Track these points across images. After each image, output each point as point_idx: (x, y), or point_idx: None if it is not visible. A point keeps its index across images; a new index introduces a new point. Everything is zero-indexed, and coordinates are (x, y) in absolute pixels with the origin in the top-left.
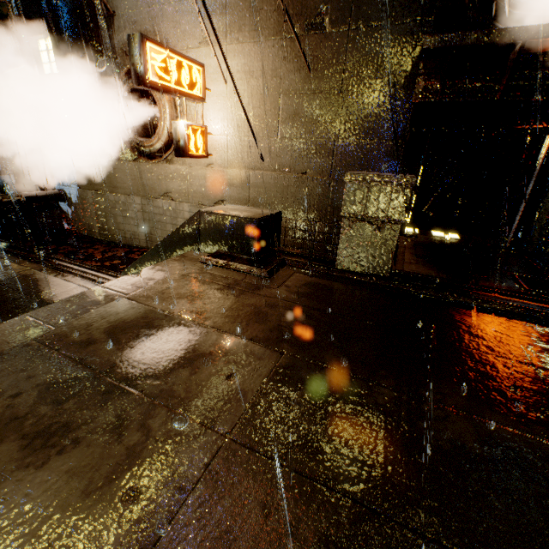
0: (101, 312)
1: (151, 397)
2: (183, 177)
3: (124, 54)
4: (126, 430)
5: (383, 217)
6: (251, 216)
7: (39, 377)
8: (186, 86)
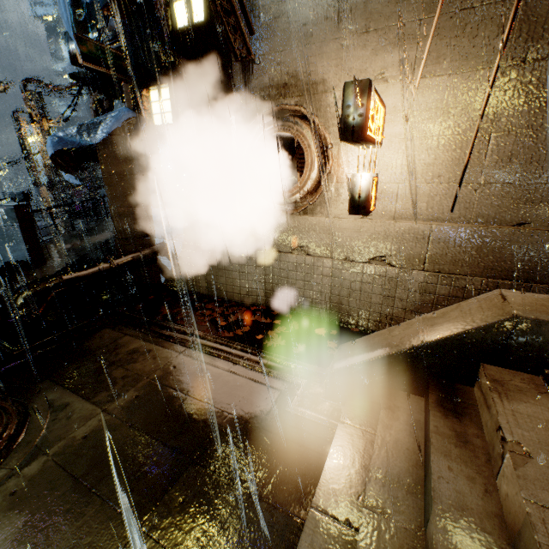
0: None
1: None
2: (326, 229)
3: (261, 99)
4: None
5: None
6: None
7: None
8: (376, 132)
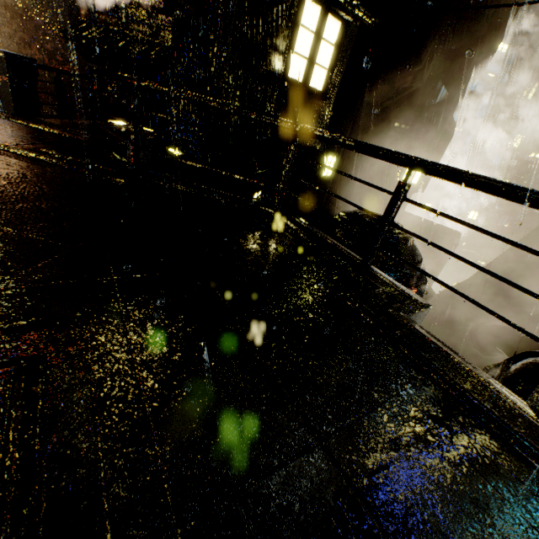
0: None
1: None
2: None
3: None
4: None
5: None
6: None
7: None
8: None
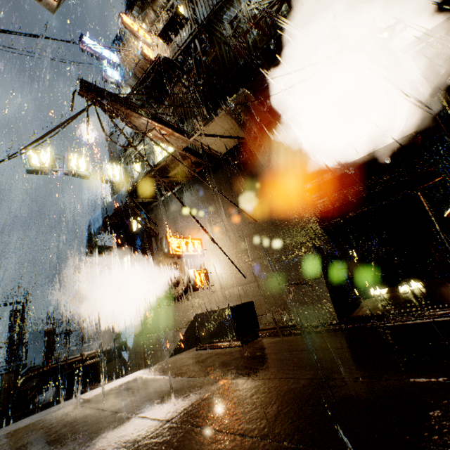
0: (119, 385)
1: (129, 414)
2: (198, 306)
3: None
4: (106, 430)
5: (308, 276)
6: (227, 306)
7: (68, 418)
8: (191, 251)
